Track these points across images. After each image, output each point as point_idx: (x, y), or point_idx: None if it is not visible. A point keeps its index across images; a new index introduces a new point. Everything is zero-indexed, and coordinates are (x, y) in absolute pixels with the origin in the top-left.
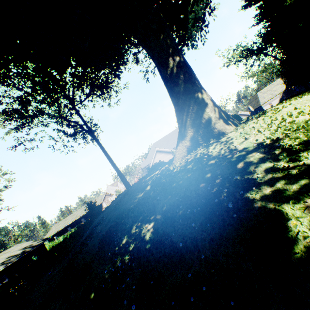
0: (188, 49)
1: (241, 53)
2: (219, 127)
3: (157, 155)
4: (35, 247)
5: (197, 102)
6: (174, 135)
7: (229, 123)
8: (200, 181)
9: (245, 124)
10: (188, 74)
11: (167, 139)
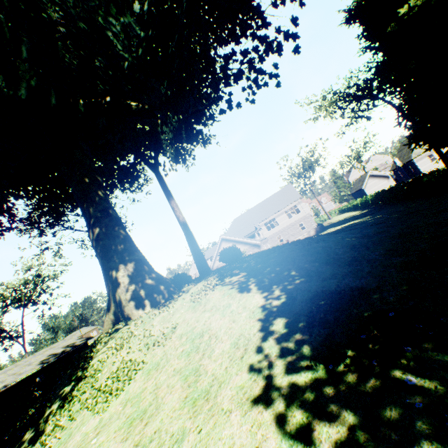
0: (170, 169)
1: (335, 102)
2: (128, 311)
3: (222, 245)
4: (75, 348)
5: (111, 280)
6: (261, 208)
7: (145, 303)
8: (62, 385)
9: (148, 313)
10: (107, 247)
11: (252, 215)
